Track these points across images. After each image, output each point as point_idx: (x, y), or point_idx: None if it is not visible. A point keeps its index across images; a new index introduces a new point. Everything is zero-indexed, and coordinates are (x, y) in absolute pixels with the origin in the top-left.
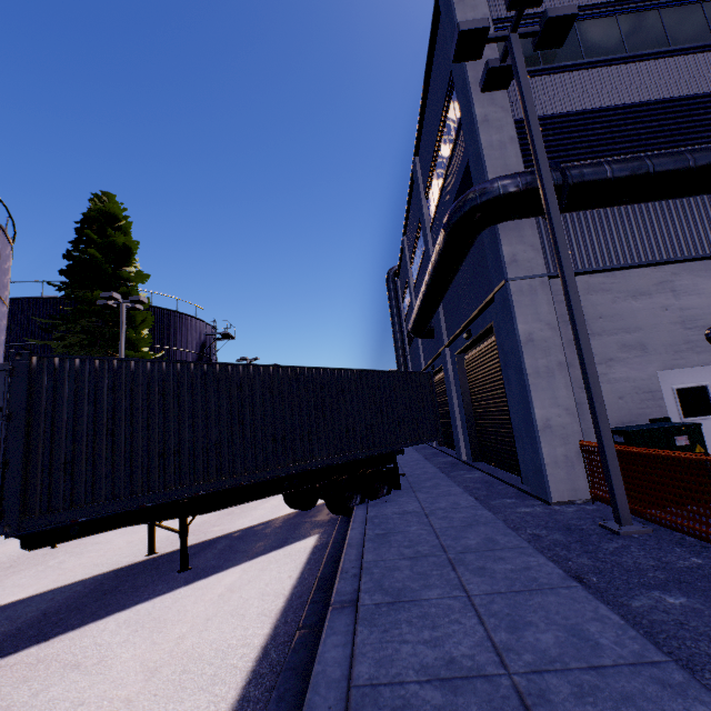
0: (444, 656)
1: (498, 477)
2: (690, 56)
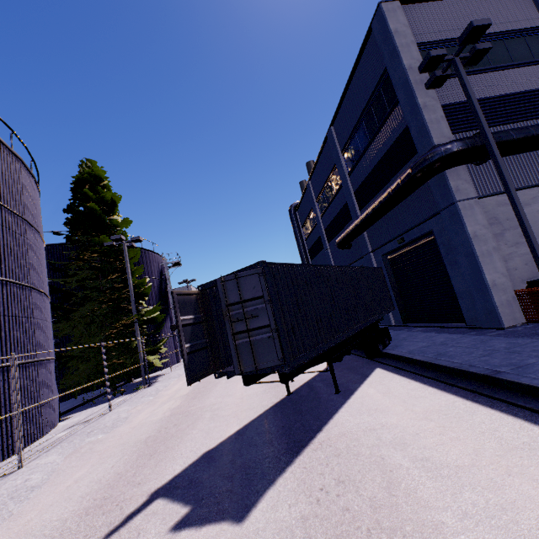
0: None
1: (441, 326)
2: (525, 67)
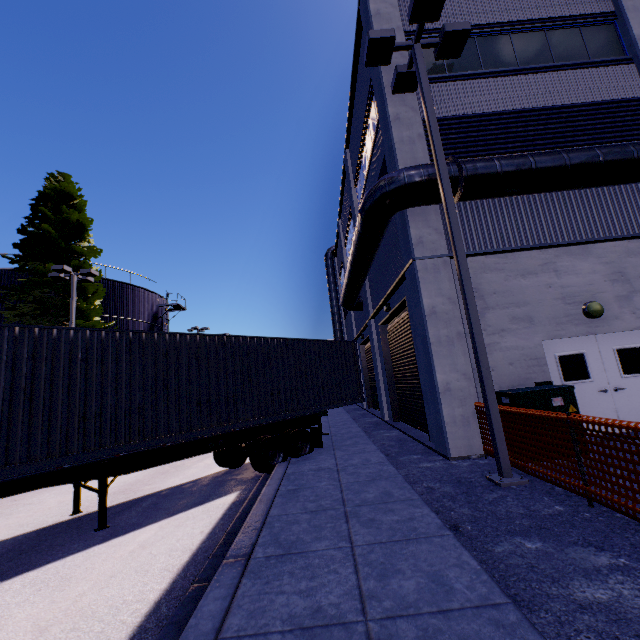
0: (313, 605)
1: (411, 435)
2: (570, 71)
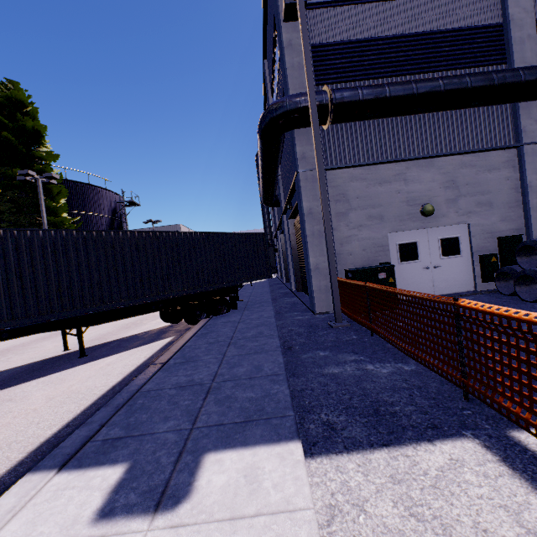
0: (190, 379)
1: (302, 300)
2: None
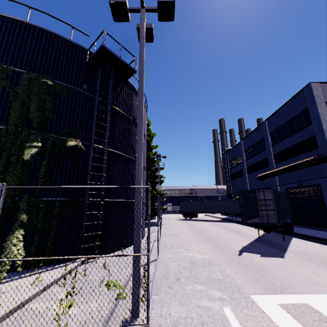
0: None
1: (317, 228)
2: None
